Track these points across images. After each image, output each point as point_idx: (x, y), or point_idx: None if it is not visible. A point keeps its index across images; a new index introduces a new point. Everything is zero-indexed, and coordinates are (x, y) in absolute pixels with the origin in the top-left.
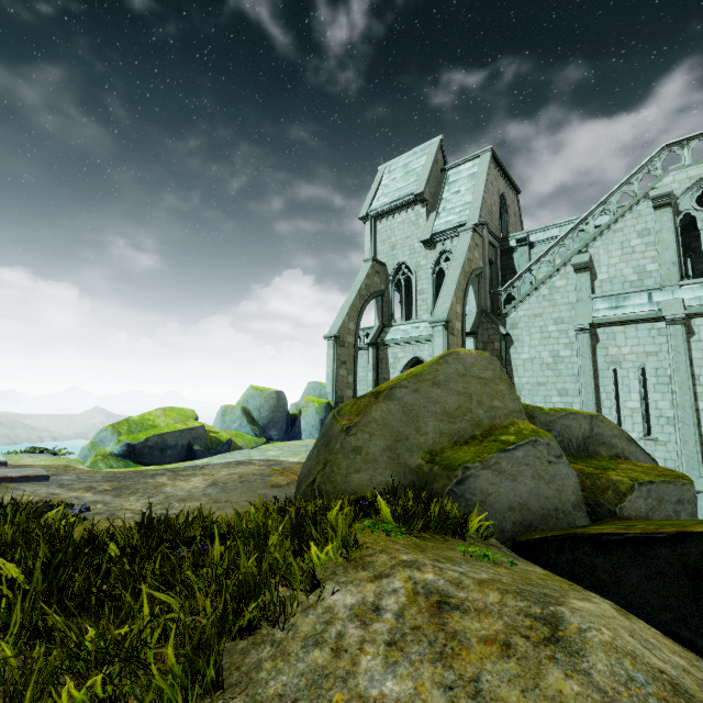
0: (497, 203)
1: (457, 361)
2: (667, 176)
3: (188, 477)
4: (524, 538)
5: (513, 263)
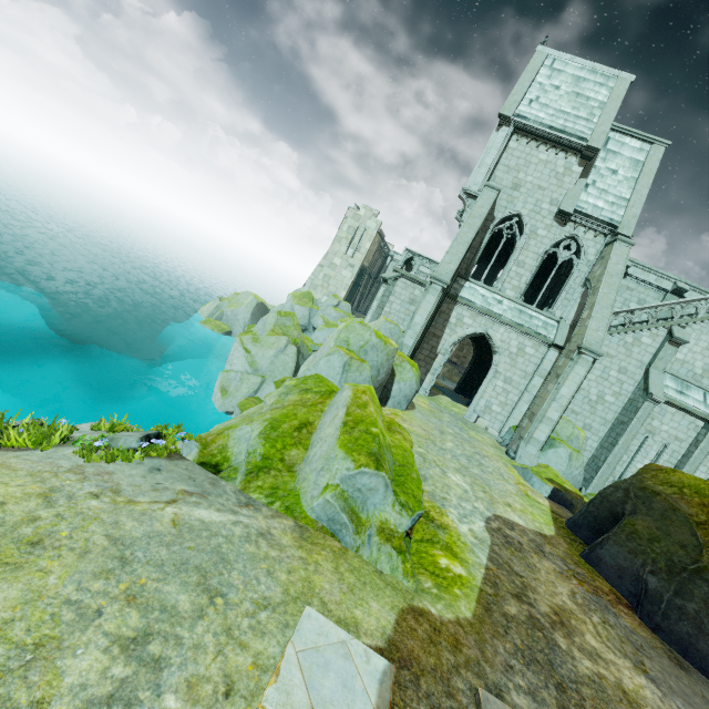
0: None
1: None
2: None
3: (578, 634)
4: None
5: None
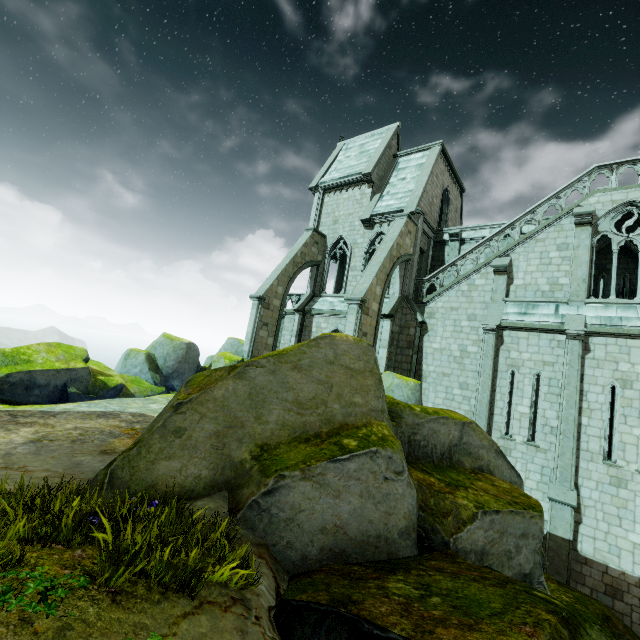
0: (439, 196)
1: (329, 346)
2: (593, 196)
3: (21, 426)
4: (290, 595)
5: (443, 255)
